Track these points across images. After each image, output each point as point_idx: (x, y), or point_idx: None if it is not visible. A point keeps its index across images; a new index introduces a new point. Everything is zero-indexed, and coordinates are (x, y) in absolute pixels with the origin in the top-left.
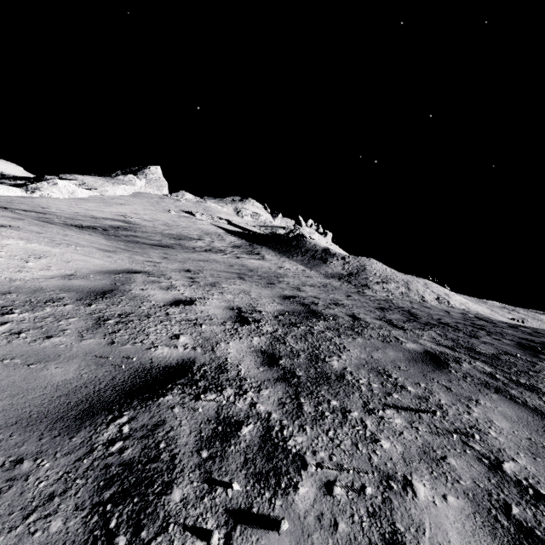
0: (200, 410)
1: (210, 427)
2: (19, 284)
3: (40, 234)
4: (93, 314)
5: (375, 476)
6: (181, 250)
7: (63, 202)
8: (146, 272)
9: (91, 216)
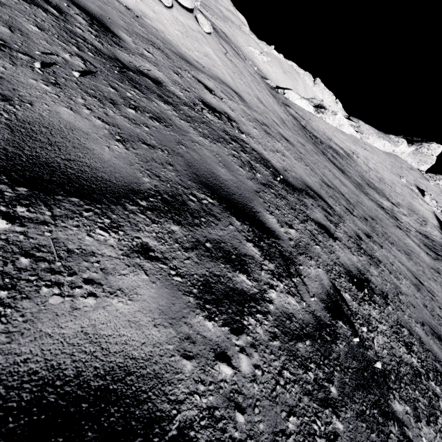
0: (65, 5)
1: (54, 3)
2: (174, 45)
3: (240, 73)
4: (156, 43)
5: (1, 0)
6: (345, 177)
7: (327, 125)
8: (243, 99)
9: (329, 138)
